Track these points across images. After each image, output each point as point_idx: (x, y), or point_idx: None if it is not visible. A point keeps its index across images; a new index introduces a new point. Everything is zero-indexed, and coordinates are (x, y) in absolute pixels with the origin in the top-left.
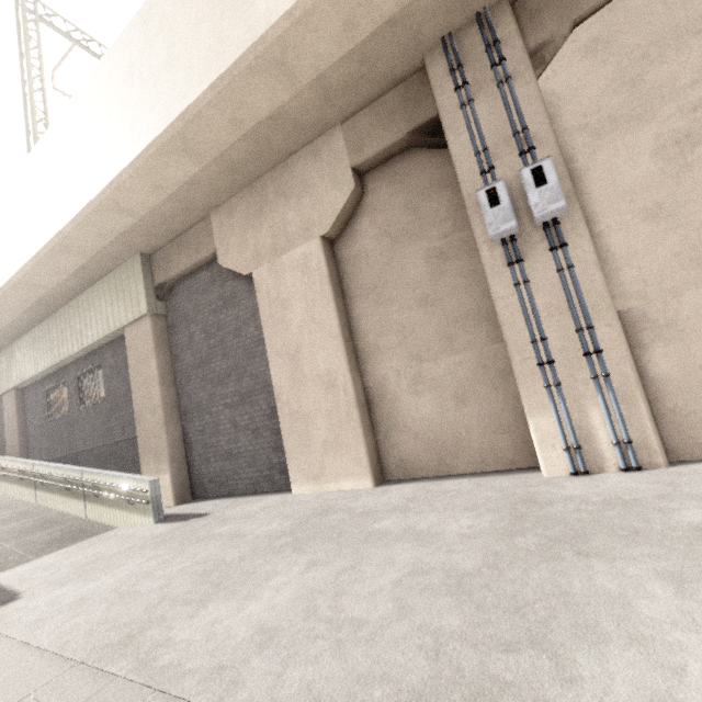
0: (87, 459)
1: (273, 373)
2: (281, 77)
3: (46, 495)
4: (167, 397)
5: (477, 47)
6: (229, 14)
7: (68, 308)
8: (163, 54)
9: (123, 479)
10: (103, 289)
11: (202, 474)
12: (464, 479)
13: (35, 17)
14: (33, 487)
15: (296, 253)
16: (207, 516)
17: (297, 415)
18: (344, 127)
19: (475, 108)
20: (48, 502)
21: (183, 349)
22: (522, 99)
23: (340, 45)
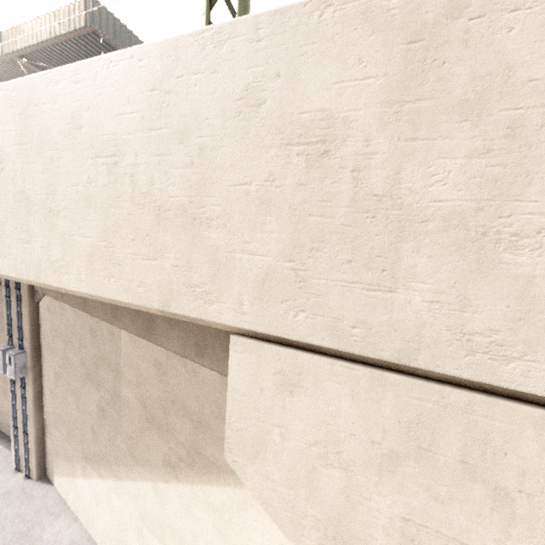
0: None
1: None
2: None
3: None
4: None
5: None
6: None
7: None
8: None
9: None
10: None
11: None
12: (1, 447)
13: None
14: None
15: None
16: None
17: None
18: None
19: (11, 301)
20: None
21: None
22: (23, 313)
23: None
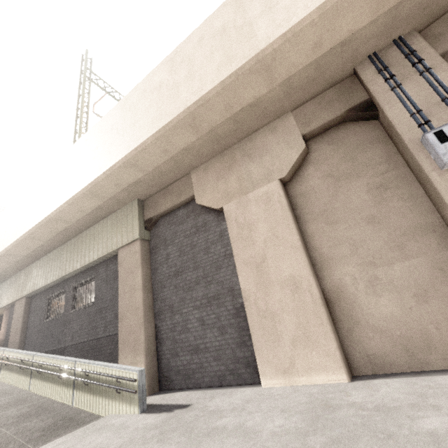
0: (71, 352)
1: (241, 279)
2: (266, 77)
3: (39, 382)
4: (146, 300)
5: (397, 57)
6: (236, 44)
7: (78, 238)
8: (185, 72)
9: (112, 369)
10: (107, 223)
11: (170, 367)
12: None
13: (89, 79)
14: (29, 375)
15: (259, 191)
16: (190, 407)
17: (265, 313)
18: (294, 113)
19: (403, 89)
20: (40, 390)
21: (161, 264)
22: (443, 79)
23: (307, 57)
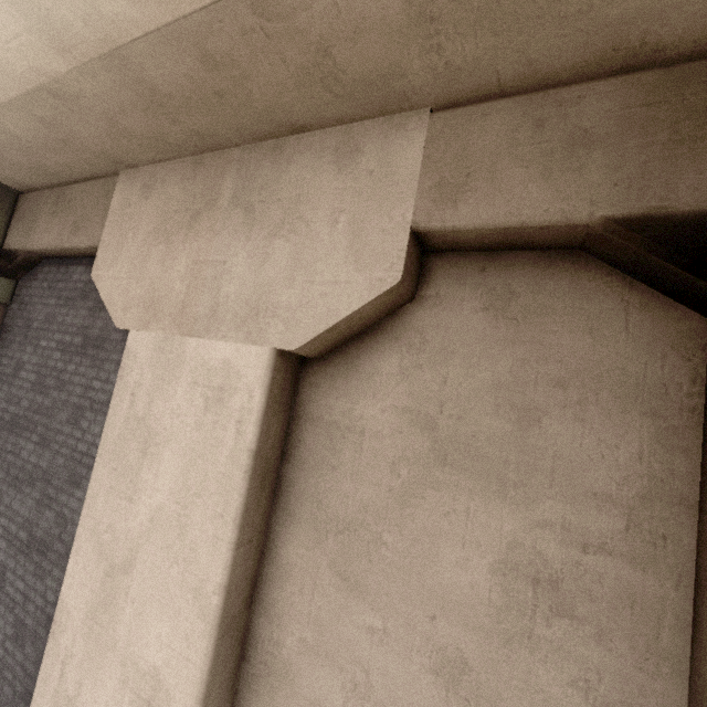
0: None
1: (71, 570)
2: None
3: None
4: None
5: None
6: None
7: None
8: None
9: None
10: None
11: None
12: None
13: None
14: None
15: (215, 352)
16: None
17: (66, 706)
18: (439, 122)
19: None
20: None
21: (2, 378)
22: None
23: None
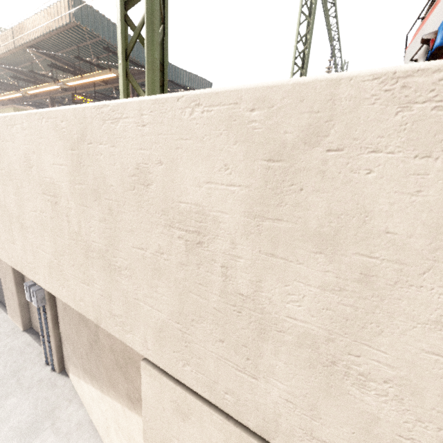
0: None
1: (1, 278)
2: None
3: None
4: None
5: None
6: None
7: None
8: None
9: None
10: None
11: None
12: (37, 345)
13: None
14: None
15: None
16: None
17: (7, 296)
18: None
19: None
20: None
21: None
22: None
23: None
